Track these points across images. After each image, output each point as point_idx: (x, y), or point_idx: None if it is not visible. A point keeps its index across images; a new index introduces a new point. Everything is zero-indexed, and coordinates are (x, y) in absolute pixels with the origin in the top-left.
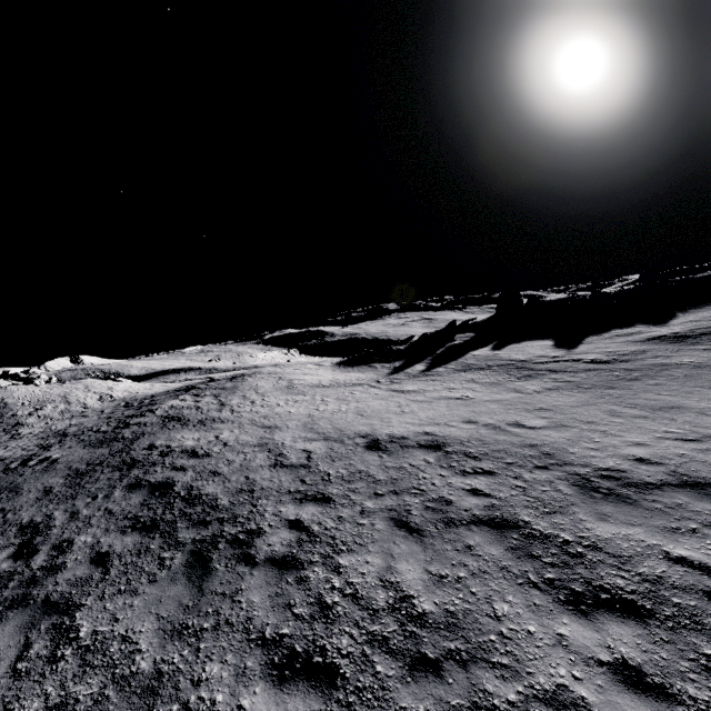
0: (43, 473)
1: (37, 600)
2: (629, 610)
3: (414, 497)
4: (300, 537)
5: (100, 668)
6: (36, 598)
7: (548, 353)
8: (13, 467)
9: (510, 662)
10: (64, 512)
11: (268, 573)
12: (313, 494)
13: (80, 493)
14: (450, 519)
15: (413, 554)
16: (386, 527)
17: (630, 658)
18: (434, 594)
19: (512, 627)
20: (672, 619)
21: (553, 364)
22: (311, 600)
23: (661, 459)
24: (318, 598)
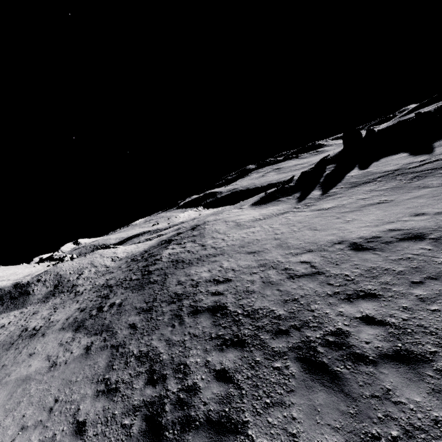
0: (120, 315)
1: (200, 421)
2: None
3: None
4: (388, 331)
5: None
6: (198, 419)
7: (413, 160)
8: (95, 314)
9: None
10: (159, 341)
11: (398, 370)
12: (354, 293)
13: (159, 325)
14: None
15: None
16: None
17: None
18: None
19: None
20: None
21: (429, 165)
22: None
23: None
24: None
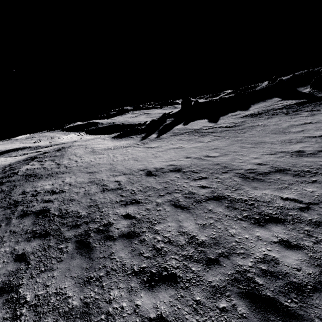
0: None
1: None
2: (277, 221)
3: (178, 193)
4: (132, 222)
5: (49, 312)
6: None
7: (207, 125)
8: None
9: (244, 251)
10: None
11: (123, 242)
12: (130, 201)
13: None
14: (197, 200)
15: (188, 218)
16: (171, 209)
17: (283, 238)
18: (204, 232)
19: (239, 237)
20: (291, 220)
21: (211, 129)
22: (150, 248)
23: (266, 162)
24: (153, 247)
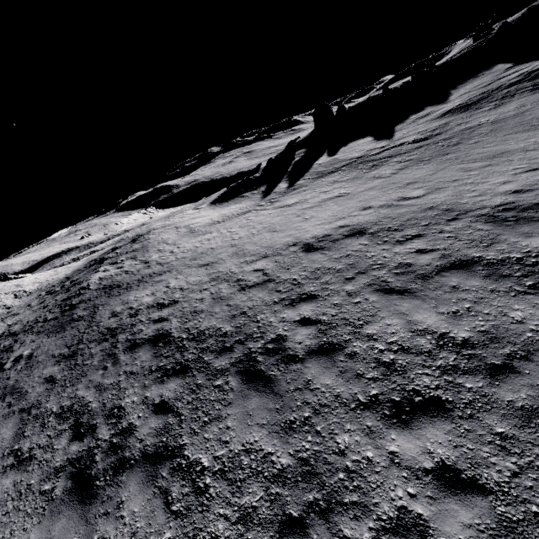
0: (30, 369)
1: (136, 459)
2: None
3: (379, 270)
4: (318, 328)
5: (249, 479)
6: (133, 458)
7: (375, 146)
8: None
9: None
10: (87, 389)
11: (319, 362)
12: (297, 297)
13: (86, 370)
14: (422, 275)
15: (419, 307)
16: (378, 297)
17: None
18: (461, 325)
19: (536, 323)
20: None
21: (387, 152)
22: (373, 365)
23: (531, 186)
24: (376, 361)
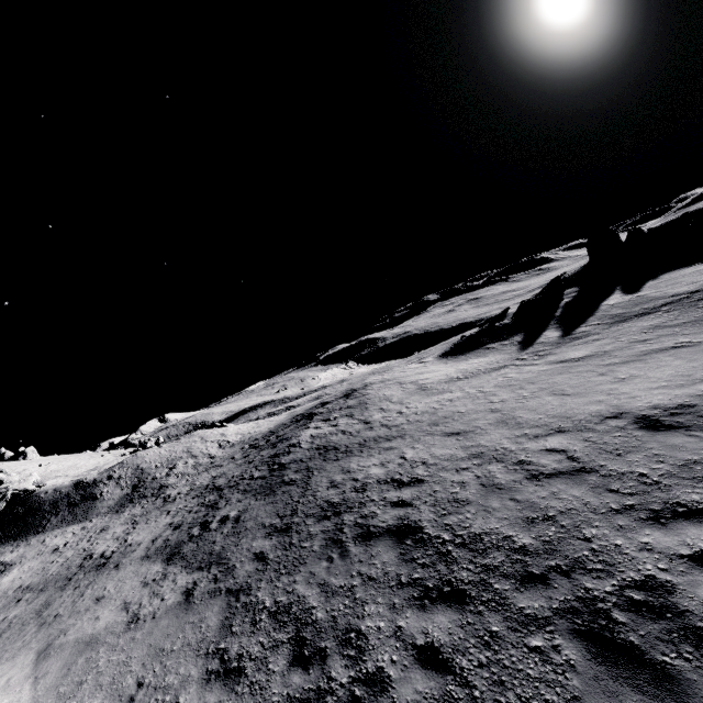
0: (238, 536)
1: None
2: None
3: None
4: None
5: None
6: None
7: None
8: (197, 533)
9: None
10: (309, 585)
11: None
12: (665, 508)
13: (305, 556)
14: None
15: None
16: None
17: None
18: None
19: None
20: None
21: None
22: None
23: None
24: None
